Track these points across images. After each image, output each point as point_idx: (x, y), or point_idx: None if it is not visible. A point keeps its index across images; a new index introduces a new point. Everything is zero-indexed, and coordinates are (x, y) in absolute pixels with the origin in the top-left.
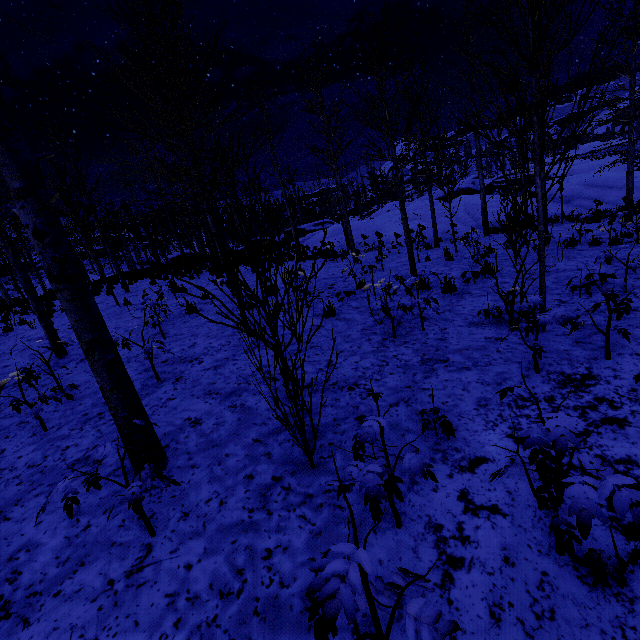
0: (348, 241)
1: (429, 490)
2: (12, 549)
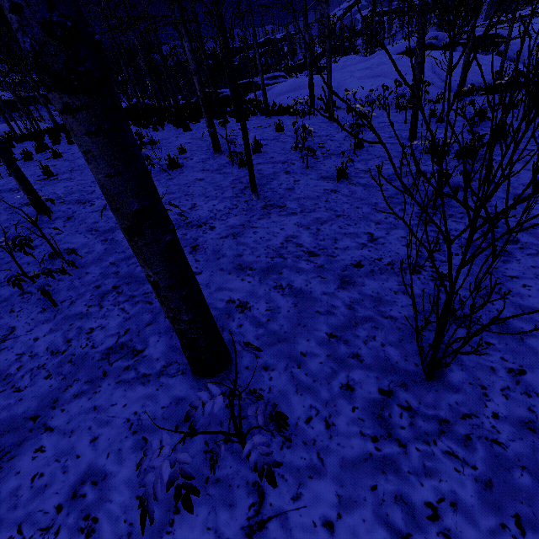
0: (311, 97)
1: None
2: (71, 479)
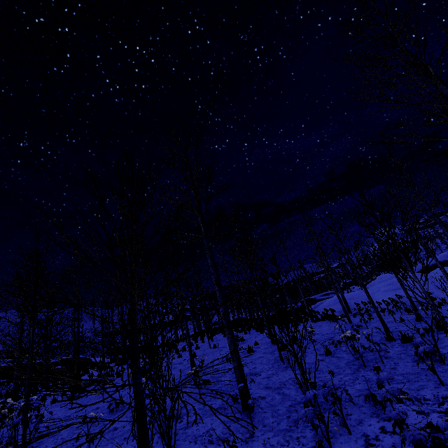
0: (346, 307)
1: (366, 425)
2: (206, 429)
